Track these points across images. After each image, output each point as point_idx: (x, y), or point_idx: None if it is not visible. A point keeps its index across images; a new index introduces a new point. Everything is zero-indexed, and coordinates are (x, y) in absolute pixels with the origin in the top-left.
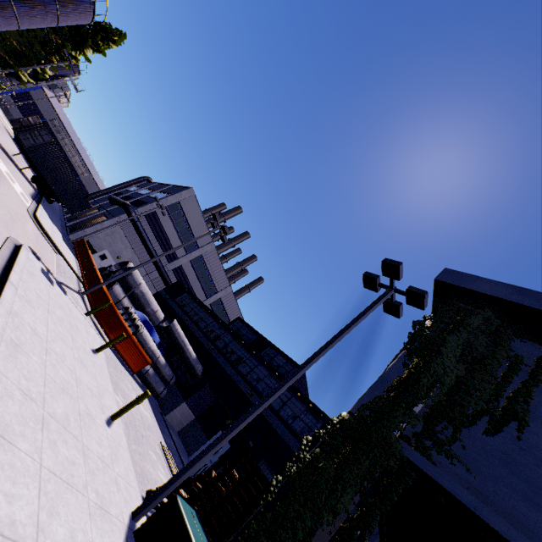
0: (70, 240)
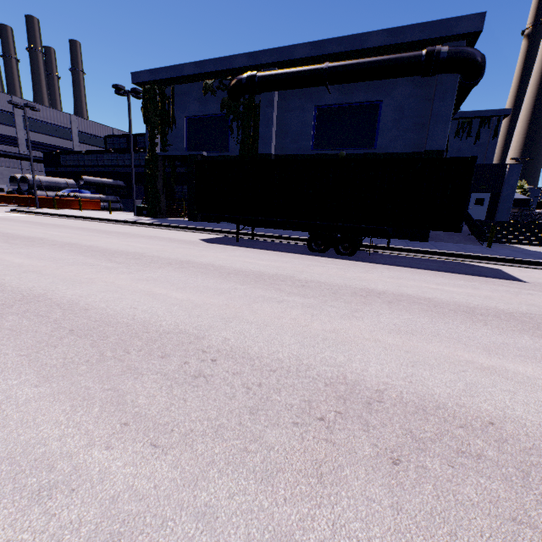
0: None
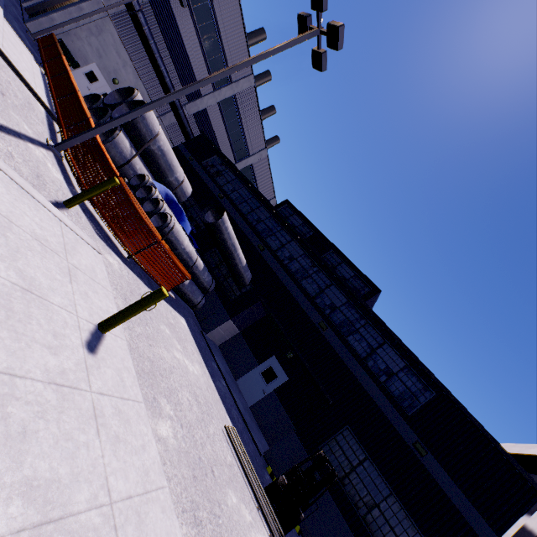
0: (30, 33)
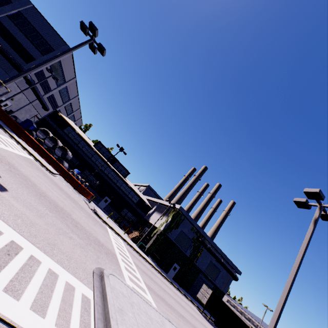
0: None
